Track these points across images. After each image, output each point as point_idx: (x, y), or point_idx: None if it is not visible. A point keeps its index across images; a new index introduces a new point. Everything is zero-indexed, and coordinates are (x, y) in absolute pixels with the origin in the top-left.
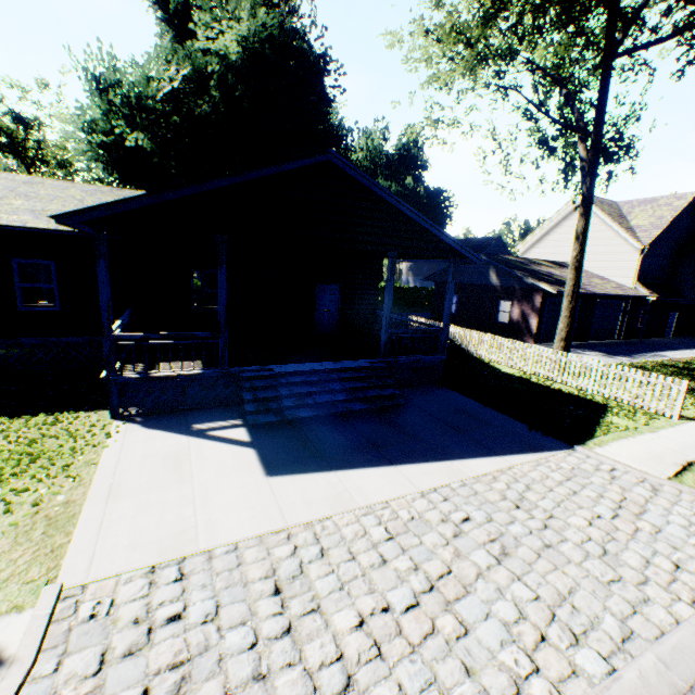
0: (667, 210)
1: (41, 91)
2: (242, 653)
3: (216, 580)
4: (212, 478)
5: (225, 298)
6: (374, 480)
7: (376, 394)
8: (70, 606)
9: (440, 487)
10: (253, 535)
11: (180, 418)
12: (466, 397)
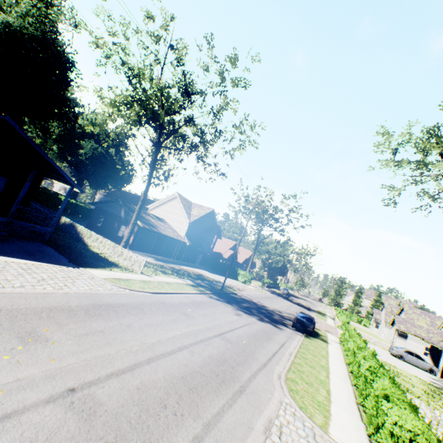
0: (204, 211)
1: None
2: None
3: None
4: None
5: None
6: None
7: None
8: None
9: None
10: None
11: None
12: (53, 249)
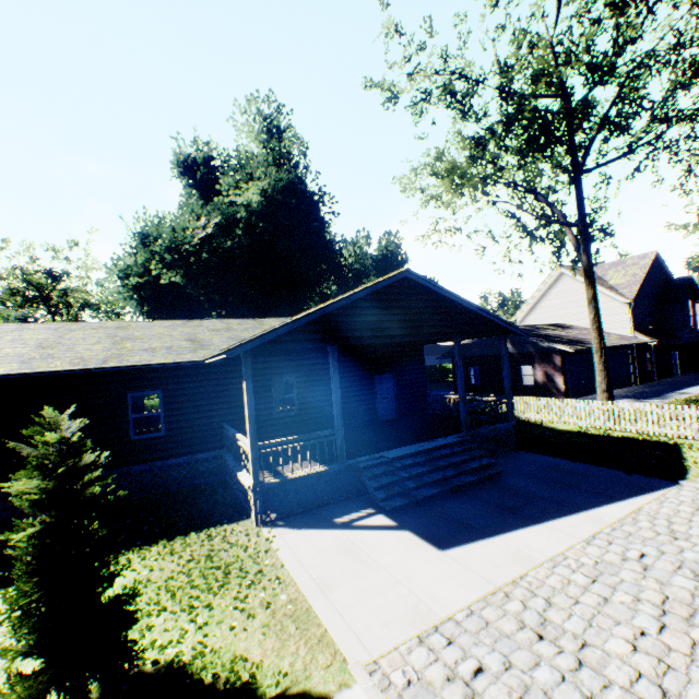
0: (636, 268)
1: (71, 249)
2: (559, 684)
3: (481, 637)
4: (395, 560)
5: (339, 397)
6: (534, 538)
7: (478, 465)
8: (381, 678)
9: (595, 533)
10: (477, 598)
11: (316, 516)
12: (549, 457)
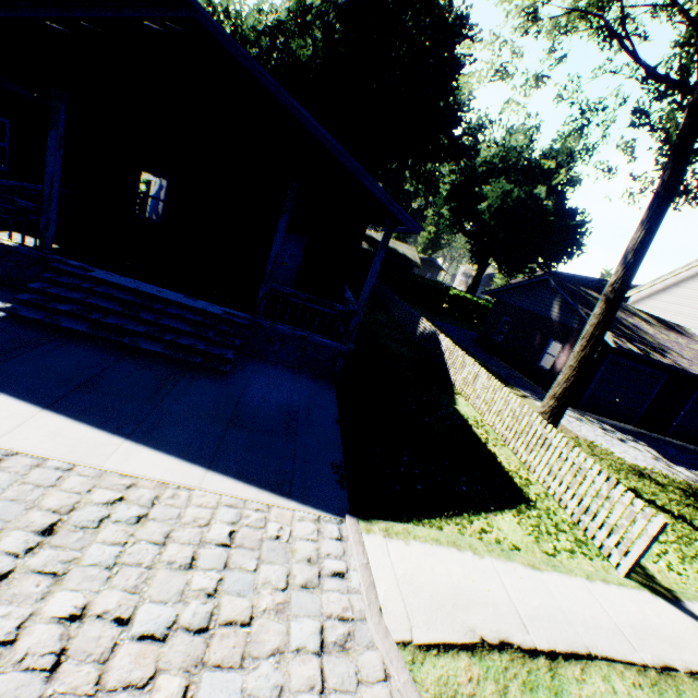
0: None
1: None
2: None
3: None
4: None
5: (53, 168)
6: None
7: (188, 344)
8: None
9: (26, 454)
10: None
11: None
12: (334, 404)
